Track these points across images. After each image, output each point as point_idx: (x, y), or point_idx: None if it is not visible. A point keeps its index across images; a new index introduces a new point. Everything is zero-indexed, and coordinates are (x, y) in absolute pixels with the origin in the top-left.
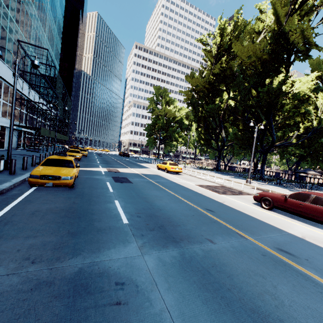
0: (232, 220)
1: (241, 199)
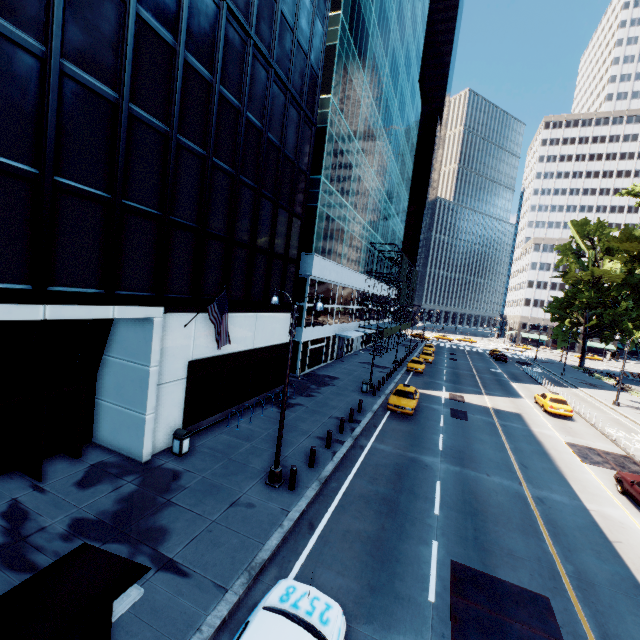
0: (534, 478)
1: (608, 476)
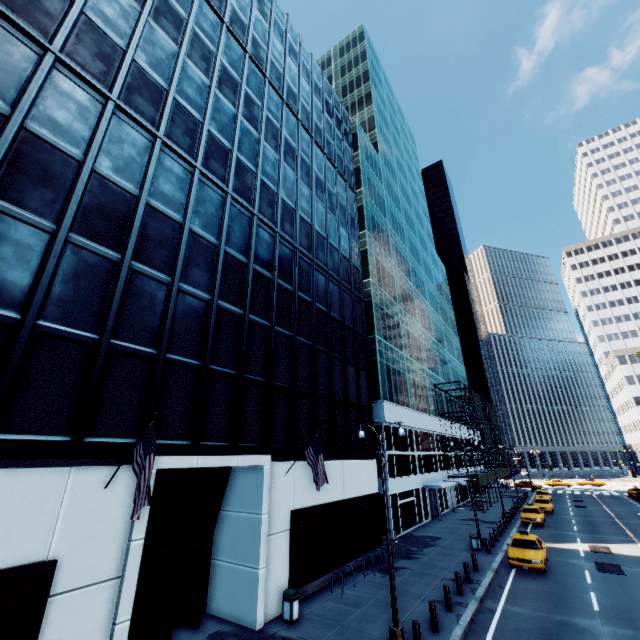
0: None
1: None
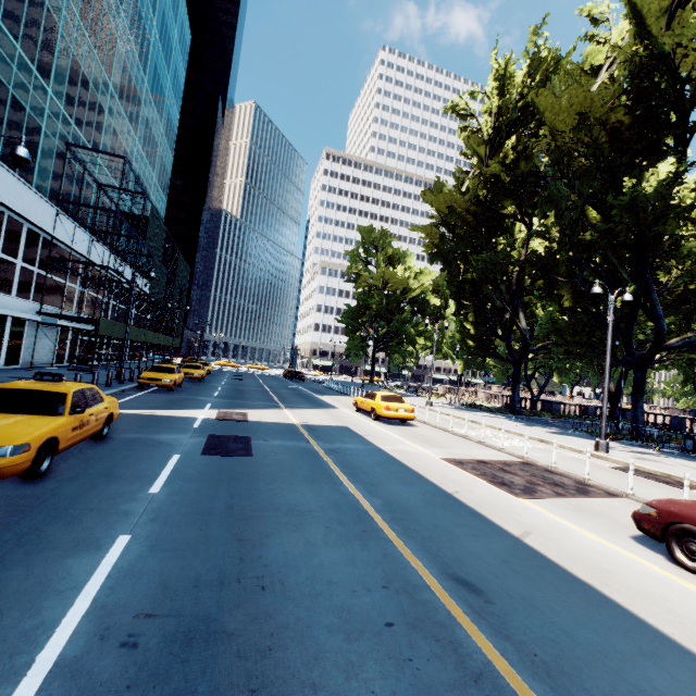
0: (564, 662)
1: (588, 518)
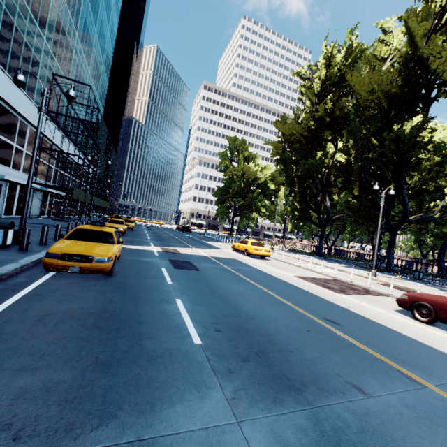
0: (378, 343)
1: (373, 303)
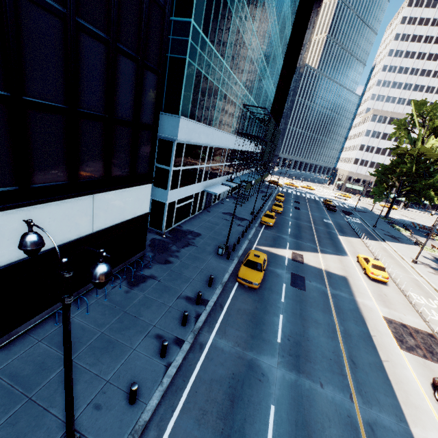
0: (363, 384)
1: (423, 370)
